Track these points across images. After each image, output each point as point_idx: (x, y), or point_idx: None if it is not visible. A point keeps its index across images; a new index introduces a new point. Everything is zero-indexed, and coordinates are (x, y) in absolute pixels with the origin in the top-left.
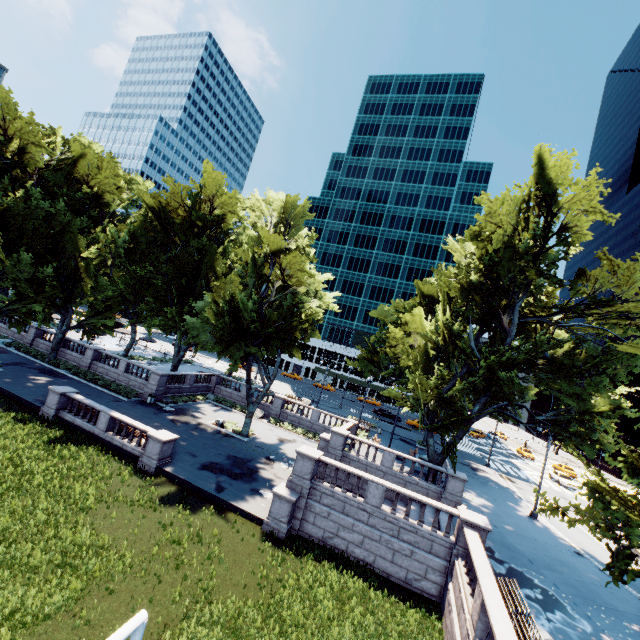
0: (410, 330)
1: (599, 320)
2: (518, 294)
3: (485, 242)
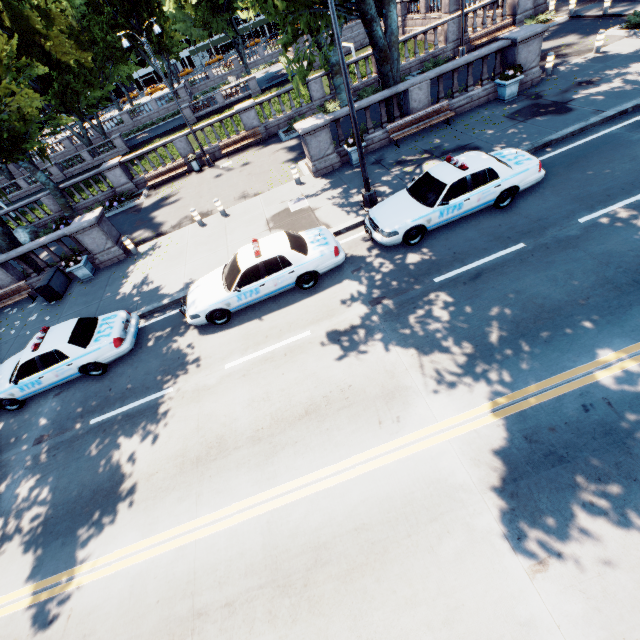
0: None
1: None
2: None
3: None
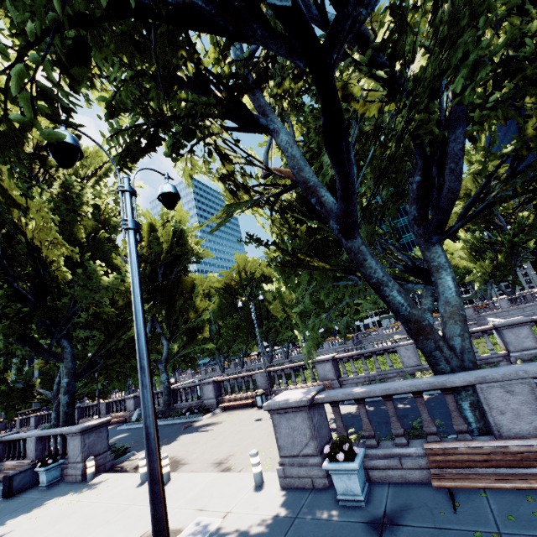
0: (451, 252)
1: (536, 201)
2: (494, 209)
3: (463, 198)
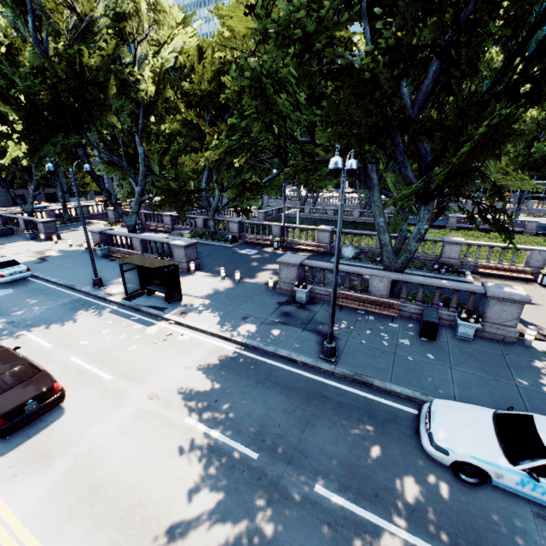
0: None
1: None
2: None
3: None
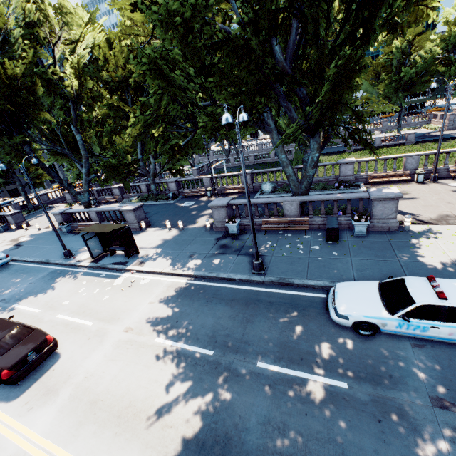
0: None
1: None
2: None
3: None
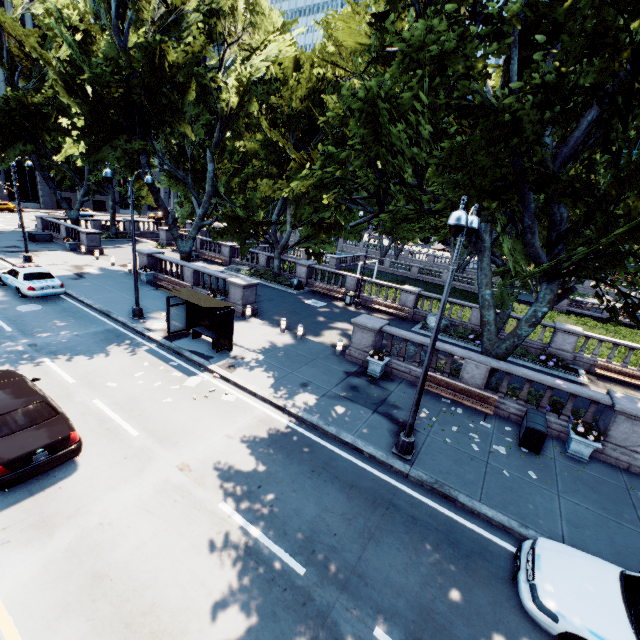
0: None
1: None
2: None
3: None
